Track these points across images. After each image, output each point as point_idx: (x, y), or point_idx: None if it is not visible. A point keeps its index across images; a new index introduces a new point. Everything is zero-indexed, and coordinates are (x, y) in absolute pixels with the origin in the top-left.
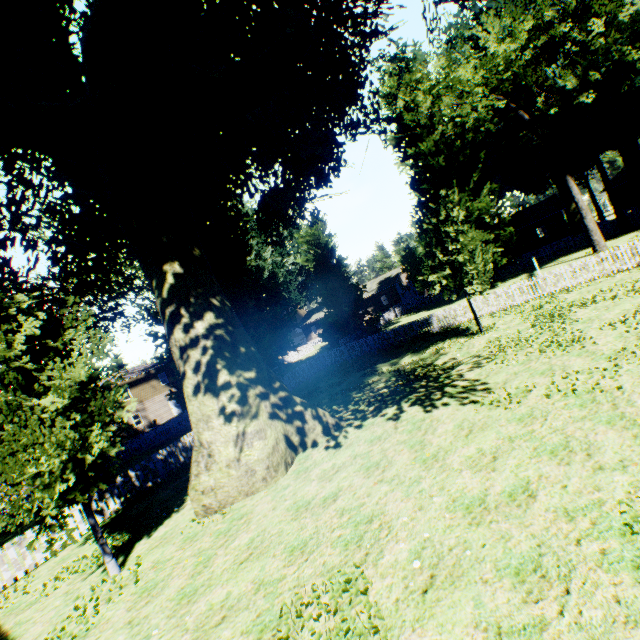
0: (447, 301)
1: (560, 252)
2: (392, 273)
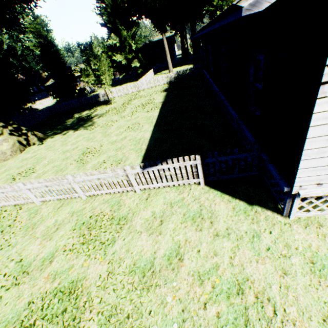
0: (120, 84)
1: (166, 68)
2: None
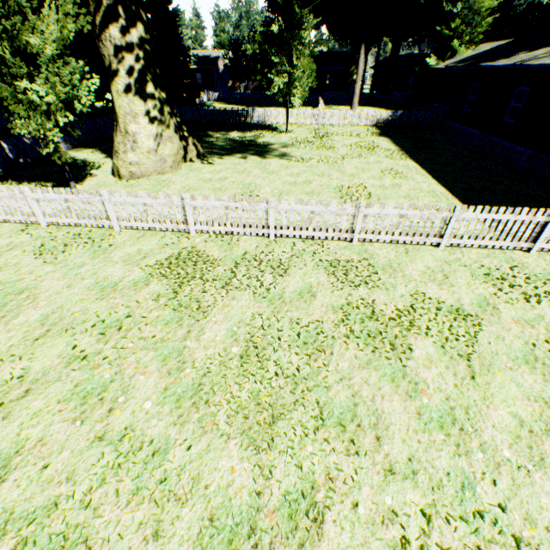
0: (255, 105)
1: (334, 102)
2: (212, 54)
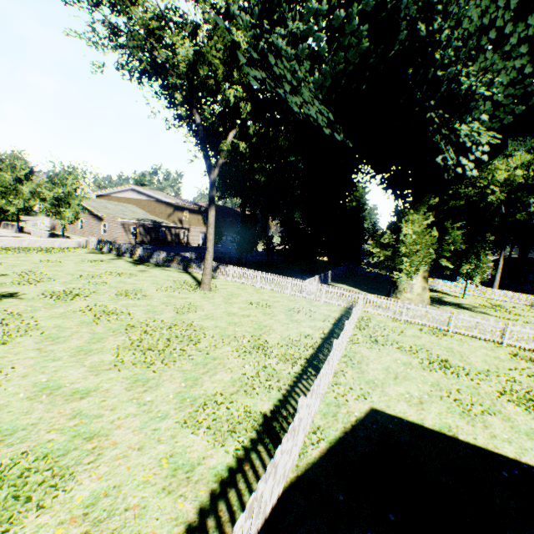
0: None
1: None
2: None
